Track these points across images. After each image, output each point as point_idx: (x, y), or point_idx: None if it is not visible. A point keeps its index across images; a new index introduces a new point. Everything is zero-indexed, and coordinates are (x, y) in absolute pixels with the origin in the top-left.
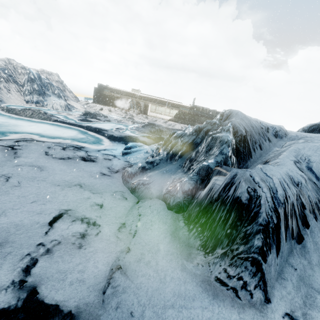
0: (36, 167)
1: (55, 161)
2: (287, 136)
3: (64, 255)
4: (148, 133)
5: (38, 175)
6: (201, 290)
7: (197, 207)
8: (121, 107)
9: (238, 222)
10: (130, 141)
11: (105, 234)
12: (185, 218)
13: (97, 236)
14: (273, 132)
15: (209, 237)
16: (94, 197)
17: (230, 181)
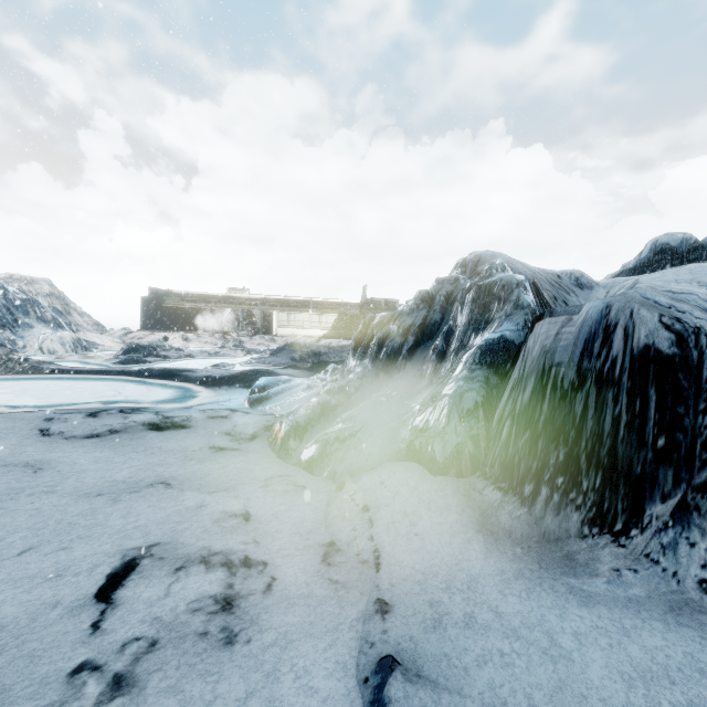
0: (19, 466)
1: (75, 444)
2: (598, 284)
3: (184, 682)
4: (288, 363)
5: (29, 483)
6: (695, 636)
7: (524, 433)
8: (210, 329)
9: (678, 408)
10: (257, 380)
11: (292, 583)
12: (494, 479)
13: (271, 593)
14: (571, 281)
15: (604, 488)
16: (217, 500)
17: (596, 327)
